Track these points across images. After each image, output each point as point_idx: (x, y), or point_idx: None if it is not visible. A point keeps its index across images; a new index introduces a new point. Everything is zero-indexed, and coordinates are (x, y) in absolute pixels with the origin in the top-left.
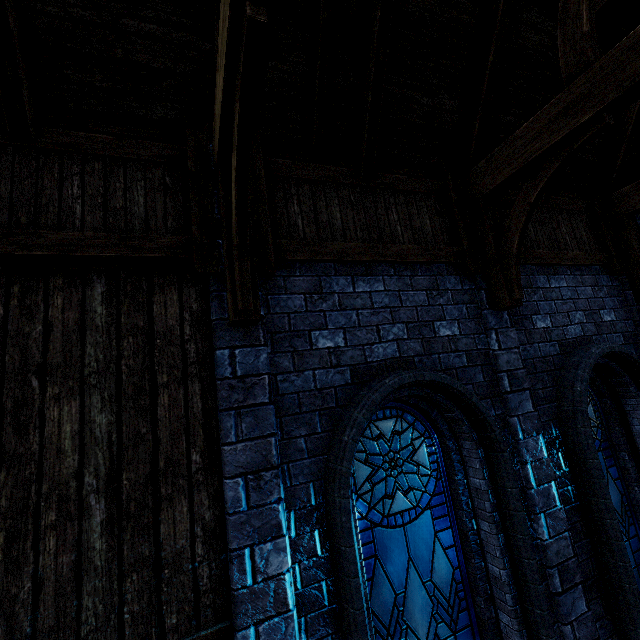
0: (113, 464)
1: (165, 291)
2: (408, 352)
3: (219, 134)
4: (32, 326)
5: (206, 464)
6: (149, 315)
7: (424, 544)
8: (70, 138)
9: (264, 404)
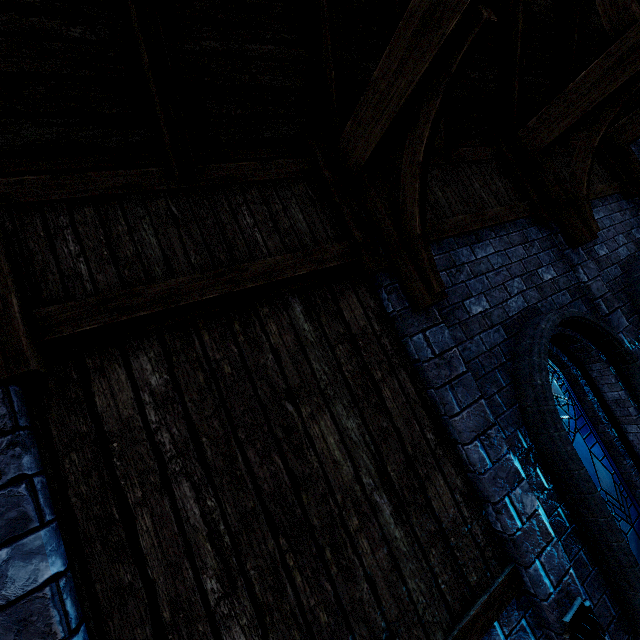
0: (376, 461)
1: (345, 296)
2: (531, 301)
3: (381, 136)
4: (264, 357)
5: (439, 439)
6: (342, 321)
7: (586, 461)
8: (224, 171)
9: (464, 373)
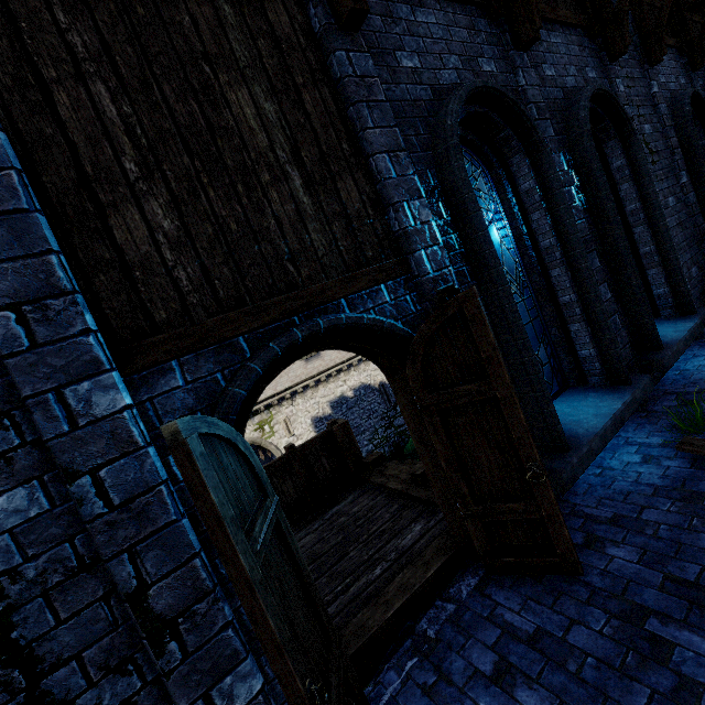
0: (291, 144)
1: None
2: (465, 81)
3: None
4: (180, 16)
5: (354, 153)
6: (266, 22)
7: (495, 245)
8: None
9: (383, 102)
